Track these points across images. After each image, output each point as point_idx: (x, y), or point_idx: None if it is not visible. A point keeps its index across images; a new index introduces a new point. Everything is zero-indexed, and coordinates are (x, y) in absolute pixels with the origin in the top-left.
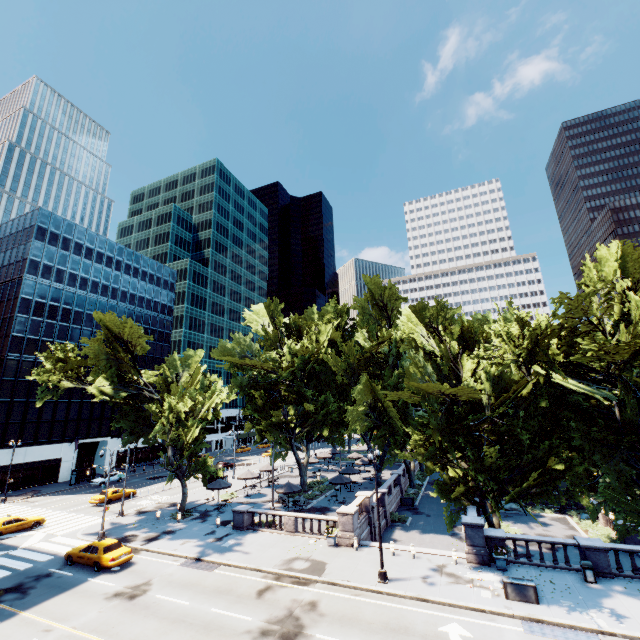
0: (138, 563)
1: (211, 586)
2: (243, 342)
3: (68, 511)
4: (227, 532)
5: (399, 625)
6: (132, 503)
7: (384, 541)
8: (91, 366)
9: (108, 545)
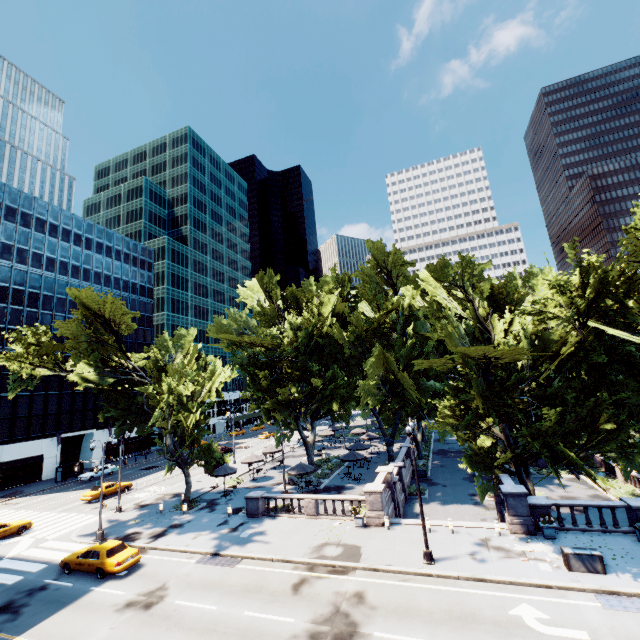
0: (147, 564)
1: (237, 584)
2: (239, 318)
3: (57, 511)
4: (241, 521)
5: (464, 612)
6: (129, 497)
7: (408, 516)
8: (70, 351)
9: (111, 548)
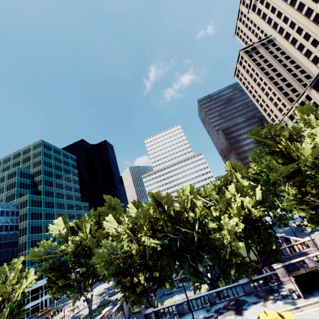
0: None
1: None
2: (46, 244)
3: None
4: None
5: None
6: None
7: None
8: None
9: None
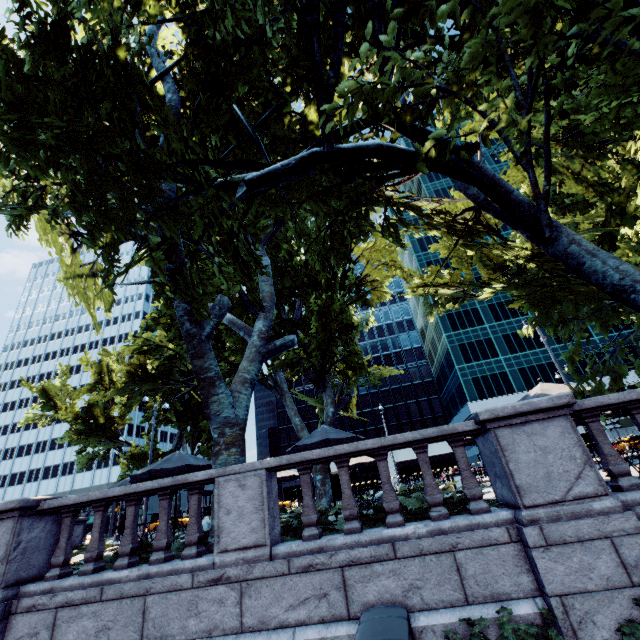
0: None
1: None
2: None
3: None
4: None
5: None
6: None
7: None
8: None
9: None
